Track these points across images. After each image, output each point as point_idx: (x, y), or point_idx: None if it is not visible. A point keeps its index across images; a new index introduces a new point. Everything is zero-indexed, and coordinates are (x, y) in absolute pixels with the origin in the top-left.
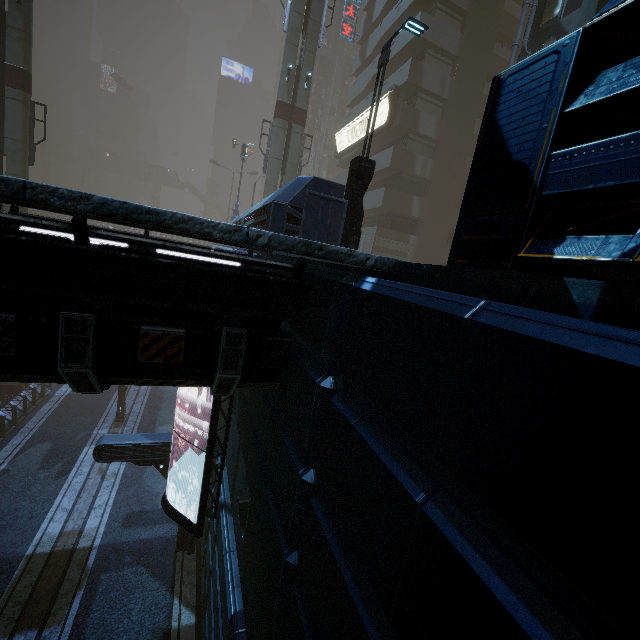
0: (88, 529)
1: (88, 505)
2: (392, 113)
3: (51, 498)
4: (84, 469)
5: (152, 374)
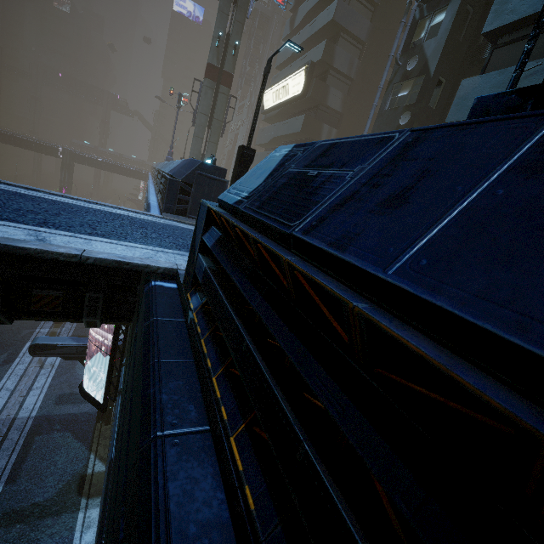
0: (27, 404)
1: (28, 387)
2: (307, 85)
3: None
4: (26, 359)
5: (44, 315)
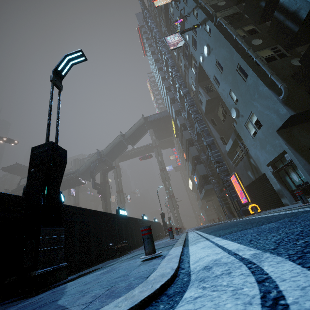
0: None
1: None
2: (192, 182)
3: None
4: None
5: None
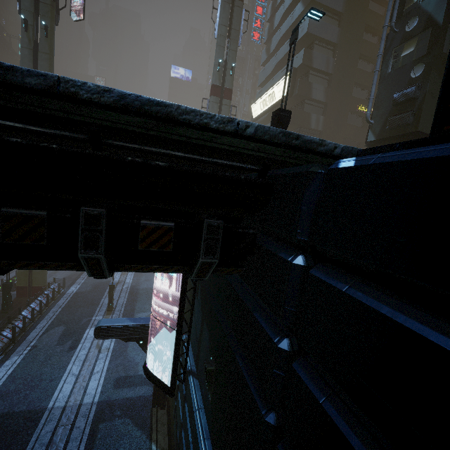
0: (90, 389)
1: (89, 371)
2: (292, 86)
3: (64, 366)
4: (86, 345)
5: (147, 261)
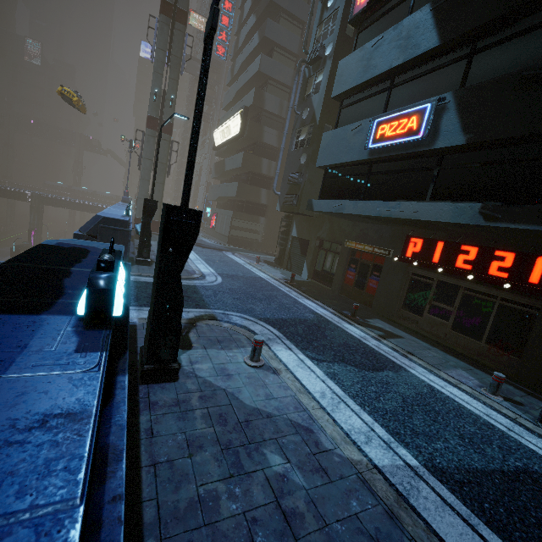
0: None
1: None
2: (243, 126)
3: None
4: None
5: None
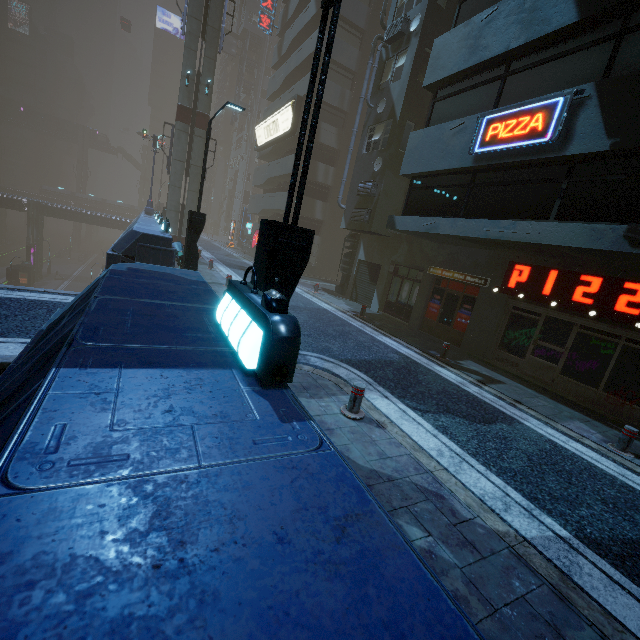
0: None
1: None
2: (295, 122)
3: None
4: None
5: None
